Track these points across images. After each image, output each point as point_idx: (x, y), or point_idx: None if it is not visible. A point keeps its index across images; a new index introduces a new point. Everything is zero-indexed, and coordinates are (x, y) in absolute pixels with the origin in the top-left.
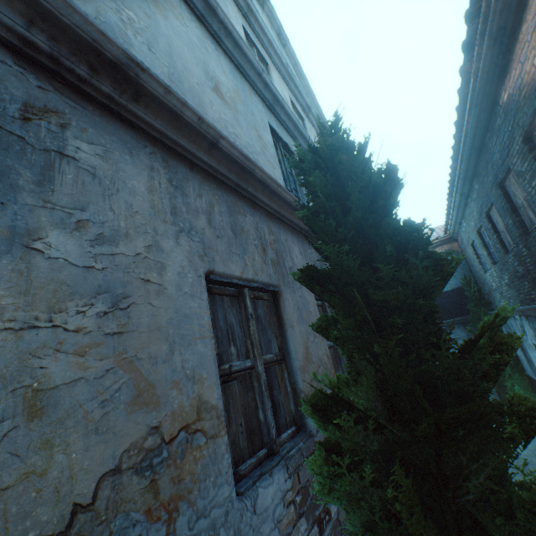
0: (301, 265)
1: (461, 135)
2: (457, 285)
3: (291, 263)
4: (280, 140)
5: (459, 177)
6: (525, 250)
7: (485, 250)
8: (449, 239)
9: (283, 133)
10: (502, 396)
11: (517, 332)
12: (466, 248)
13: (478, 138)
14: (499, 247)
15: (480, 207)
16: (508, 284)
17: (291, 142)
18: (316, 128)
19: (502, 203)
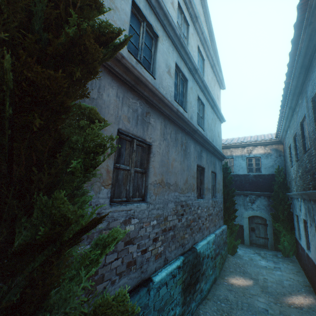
0: (113, 104)
1: (296, 53)
2: (273, 172)
3: (97, 96)
4: (145, 19)
5: (290, 92)
6: (314, 151)
7: (294, 151)
8: (278, 142)
9: (151, 16)
10: (275, 245)
11: (297, 210)
12: (286, 149)
13: (308, 57)
14: (301, 149)
15: (298, 118)
16: (300, 176)
17: (159, 28)
18: (200, 36)
19: (310, 114)
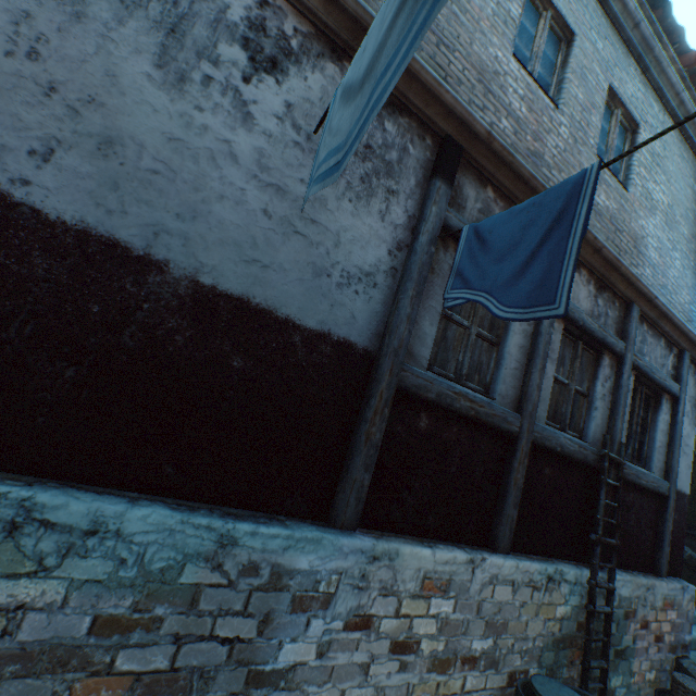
0: None
1: None
2: None
3: None
4: None
5: None
6: None
7: None
8: None
9: None
10: None
11: None
12: None
13: None
14: None
15: None
16: None
17: None
18: None
19: None
